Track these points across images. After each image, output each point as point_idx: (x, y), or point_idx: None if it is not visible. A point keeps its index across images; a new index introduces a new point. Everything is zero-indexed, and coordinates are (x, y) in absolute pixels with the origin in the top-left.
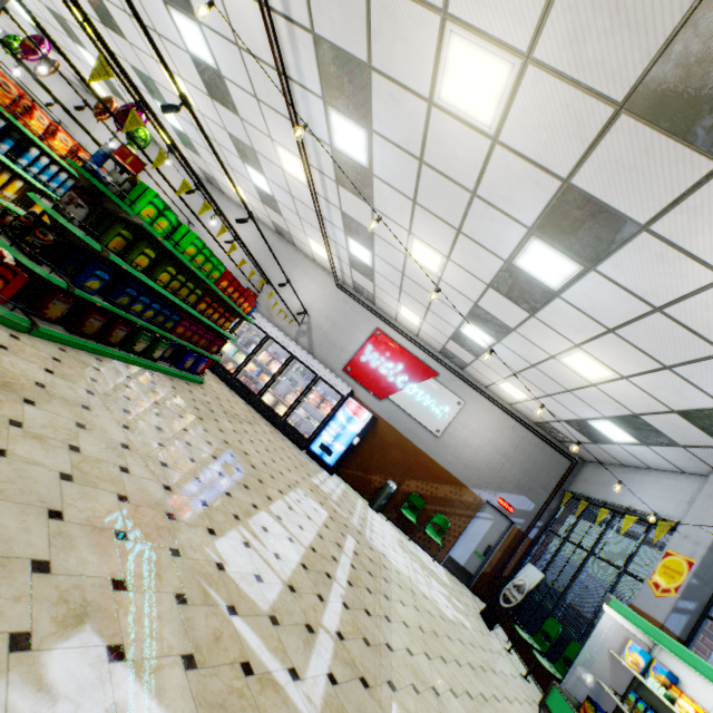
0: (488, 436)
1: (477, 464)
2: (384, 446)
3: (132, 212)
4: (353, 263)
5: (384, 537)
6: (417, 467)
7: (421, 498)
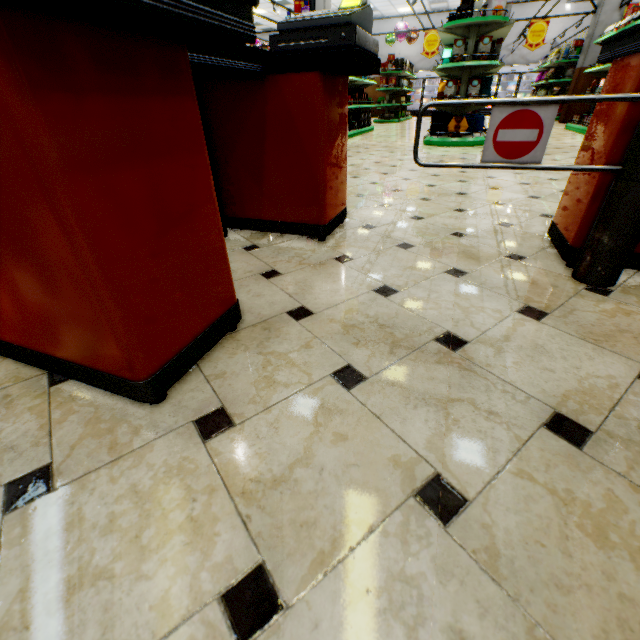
0: None
1: None
2: None
3: None
4: None
5: None
6: None
7: None
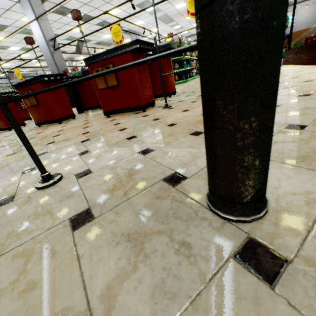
0: (308, 11)
1: (309, 20)
2: None
3: None
4: None
5: None
6: (292, 37)
7: (298, 42)
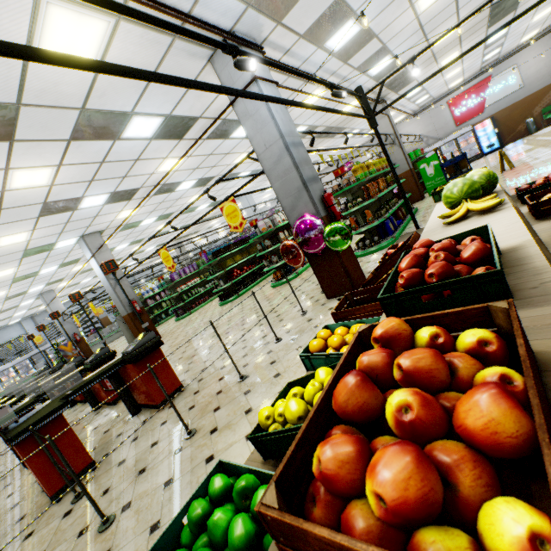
0: (543, 56)
1: None
2: (507, 118)
3: (416, 158)
4: (419, 104)
5: (548, 129)
6: (530, 104)
7: (547, 107)
